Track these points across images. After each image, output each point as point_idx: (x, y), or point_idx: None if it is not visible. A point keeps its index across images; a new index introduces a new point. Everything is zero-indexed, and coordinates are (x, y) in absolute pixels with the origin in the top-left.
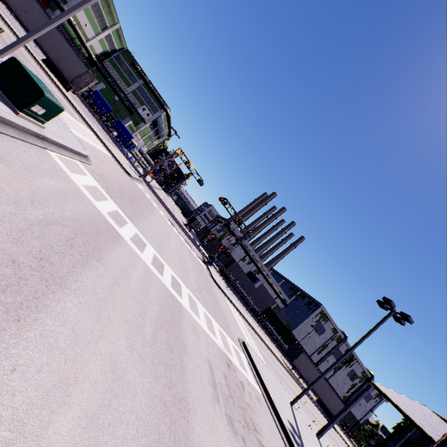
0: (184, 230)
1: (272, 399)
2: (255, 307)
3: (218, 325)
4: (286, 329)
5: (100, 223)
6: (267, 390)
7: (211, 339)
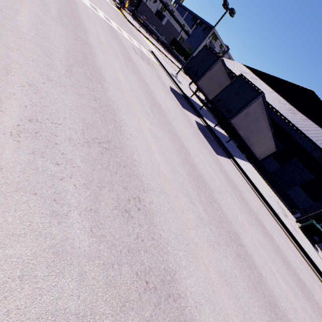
0: None
1: (164, 66)
2: (165, 41)
3: (135, 41)
4: (187, 52)
5: None
6: (162, 65)
7: (132, 43)
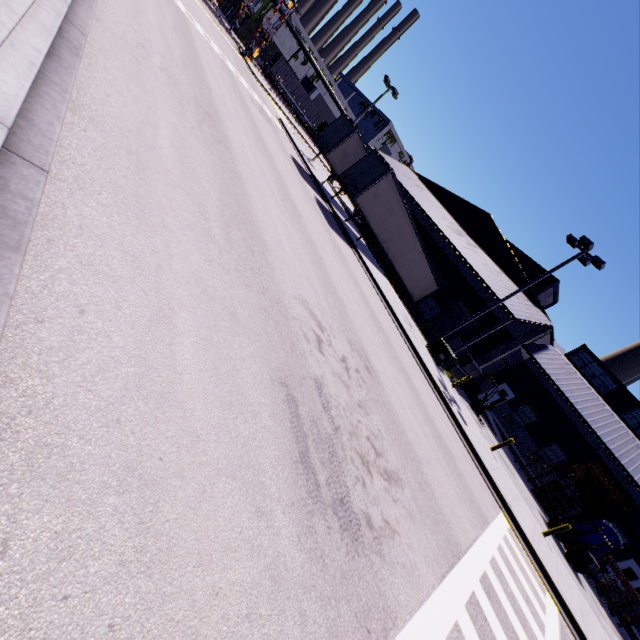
0: (205, 0)
1: (293, 139)
2: (309, 123)
3: (257, 96)
4: None
5: (173, 2)
6: (291, 137)
7: (252, 95)
